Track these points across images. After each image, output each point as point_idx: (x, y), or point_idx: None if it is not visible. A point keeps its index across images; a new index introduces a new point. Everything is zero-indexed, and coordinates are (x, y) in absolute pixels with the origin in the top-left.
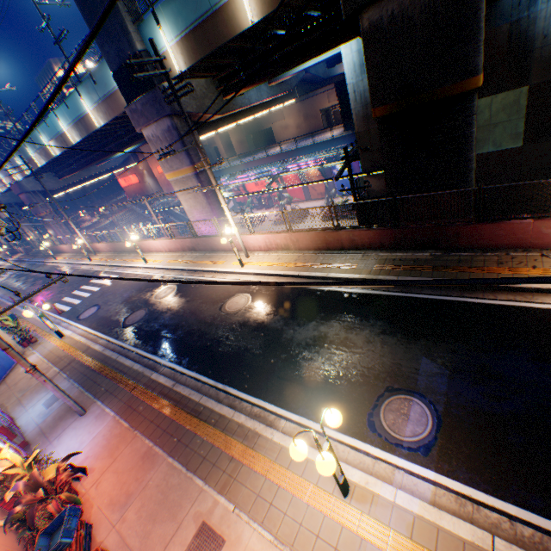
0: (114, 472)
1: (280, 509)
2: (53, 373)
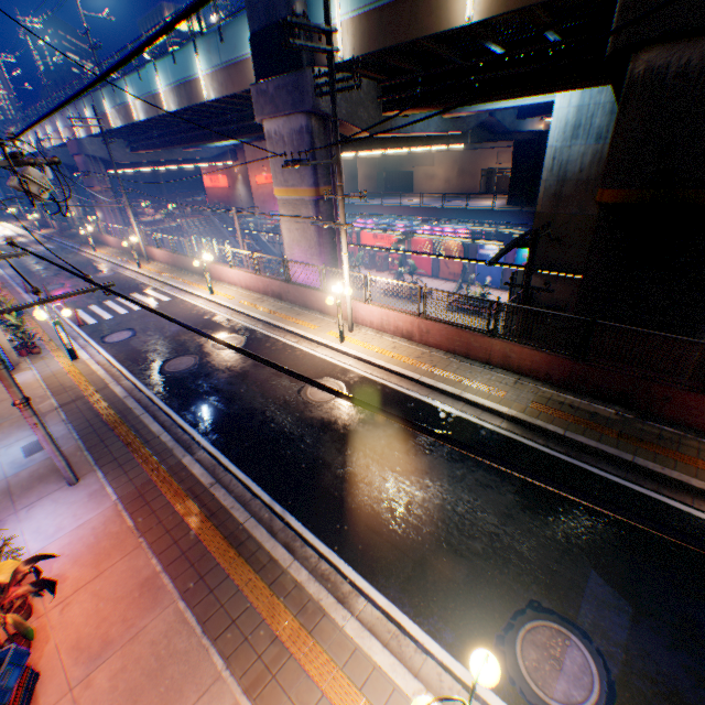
0: (95, 594)
1: None
2: (49, 406)
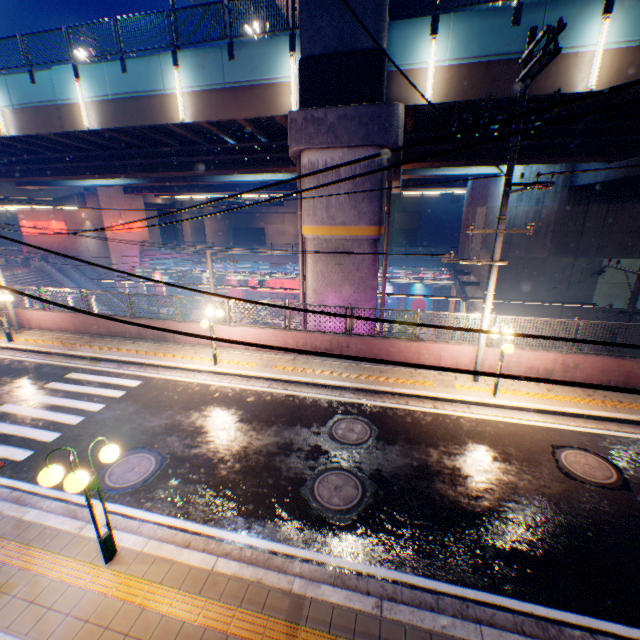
0: None
1: None
2: None
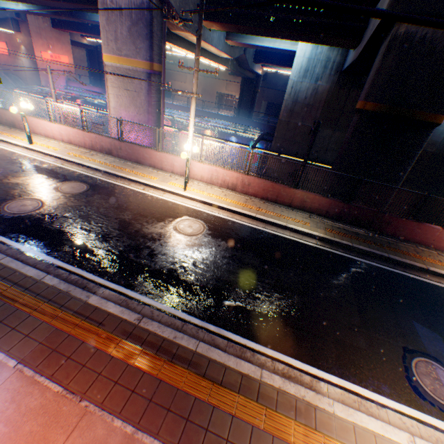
0: None
1: None
2: None
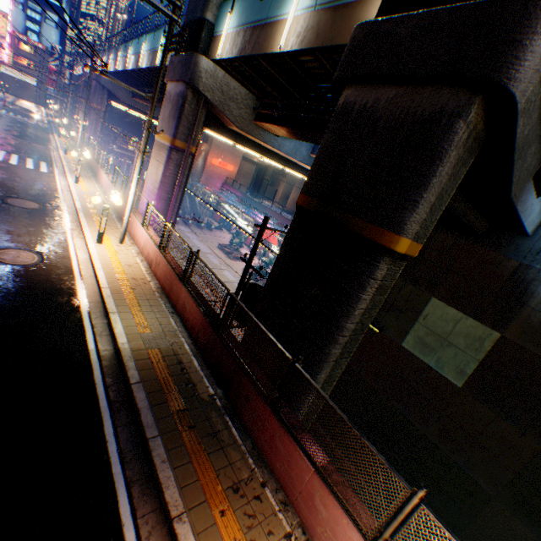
0: None
1: None
2: None
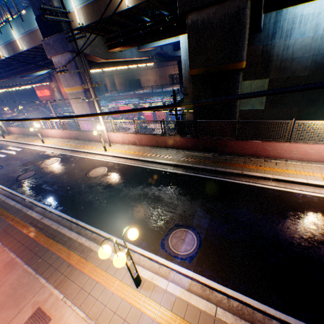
0: None
1: (94, 296)
2: None
